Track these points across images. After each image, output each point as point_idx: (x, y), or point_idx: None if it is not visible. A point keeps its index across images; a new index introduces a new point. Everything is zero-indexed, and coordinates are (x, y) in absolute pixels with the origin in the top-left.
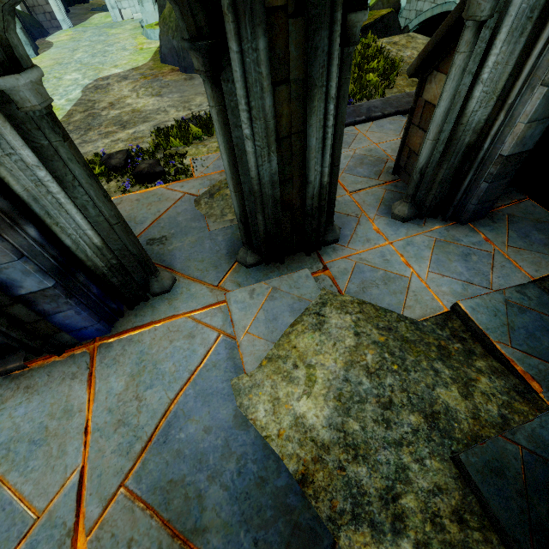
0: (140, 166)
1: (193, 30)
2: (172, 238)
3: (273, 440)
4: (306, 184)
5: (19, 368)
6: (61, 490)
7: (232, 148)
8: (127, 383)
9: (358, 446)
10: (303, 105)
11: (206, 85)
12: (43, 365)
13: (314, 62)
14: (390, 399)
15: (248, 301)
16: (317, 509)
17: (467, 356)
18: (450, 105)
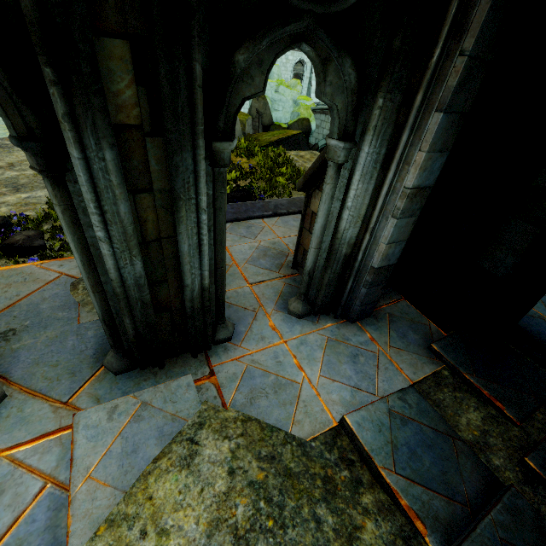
0: (14, 238)
1: (23, 129)
2: (24, 333)
3: None
4: (183, 287)
5: None
6: None
7: (85, 247)
8: None
9: None
10: (172, 213)
11: (46, 182)
12: None
13: (176, 178)
14: None
15: (104, 425)
16: None
17: (353, 489)
18: (326, 222)
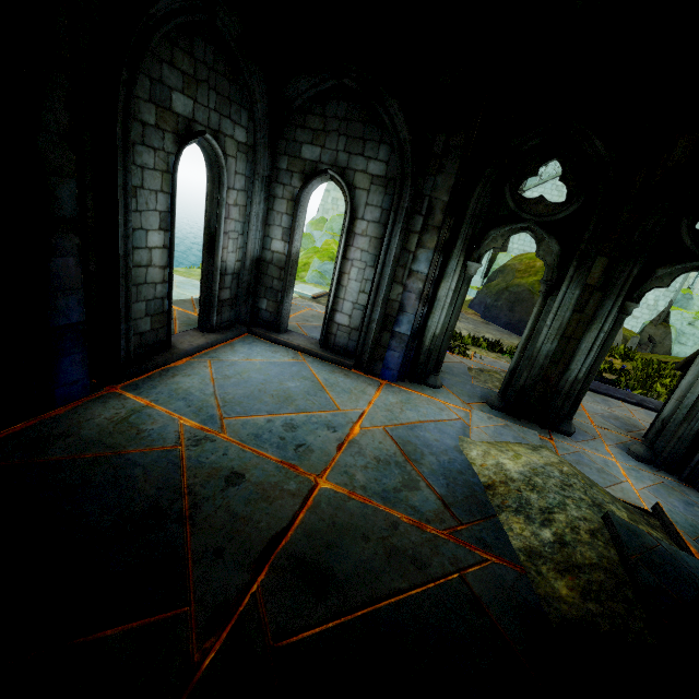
0: None
1: (548, 278)
2: (446, 373)
3: (476, 466)
4: (566, 370)
5: (348, 365)
6: (353, 410)
7: (533, 329)
8: (397, 402)
9: (537, 486)
10: (585, 327)
11: (540, 298)
12: (356, 373)
13: (600, 310)
14: (571, 484)
15: (485, 419)
16: (491, 500)
17: (648, 525)
18: (694, 381)
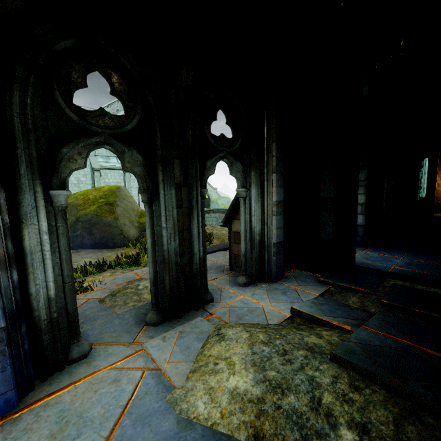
0: None
1: (145, 187)
2: (83, 324)
3: (219, 424)
4: (192, 256)
5: None
6: None
7: (154, 236)
8: None
9: (281, 383)
10: (188, 217)
11: (145, 207)
12: None
13: (192, 200)
14: (284, 349)
15: (162, 344)
16: None
17: (311, 328)
18: (245, 225)
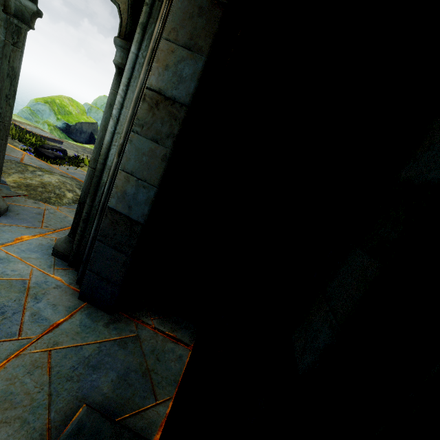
0: (47, 150)
1: None
2: None
3: None
4: None
5: None
6: None
7: None
8: None
9: None
10: None
11: None
12: None
13: None
14: None
15: None
16: None
17: None
18: (103, 135)
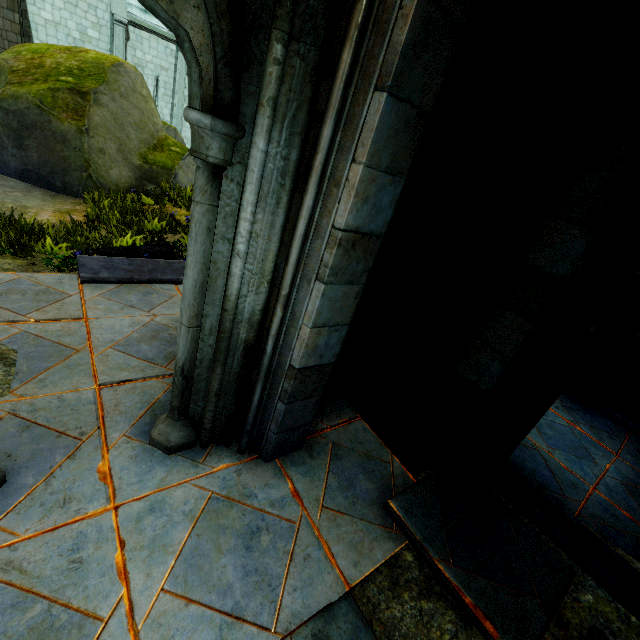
0: None
1: None
2: None
3: None
4: None
5: None
6: None
7: None
8: None
9: None
10: None
11: None
12: None
13: None
14: None
15: None
16: None
17: None
18: (204, 277)
